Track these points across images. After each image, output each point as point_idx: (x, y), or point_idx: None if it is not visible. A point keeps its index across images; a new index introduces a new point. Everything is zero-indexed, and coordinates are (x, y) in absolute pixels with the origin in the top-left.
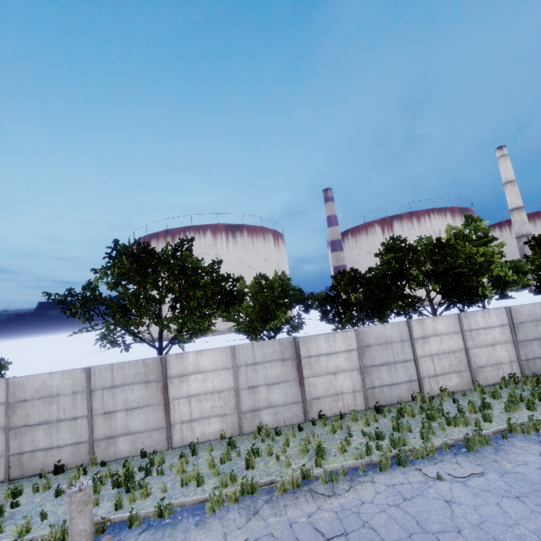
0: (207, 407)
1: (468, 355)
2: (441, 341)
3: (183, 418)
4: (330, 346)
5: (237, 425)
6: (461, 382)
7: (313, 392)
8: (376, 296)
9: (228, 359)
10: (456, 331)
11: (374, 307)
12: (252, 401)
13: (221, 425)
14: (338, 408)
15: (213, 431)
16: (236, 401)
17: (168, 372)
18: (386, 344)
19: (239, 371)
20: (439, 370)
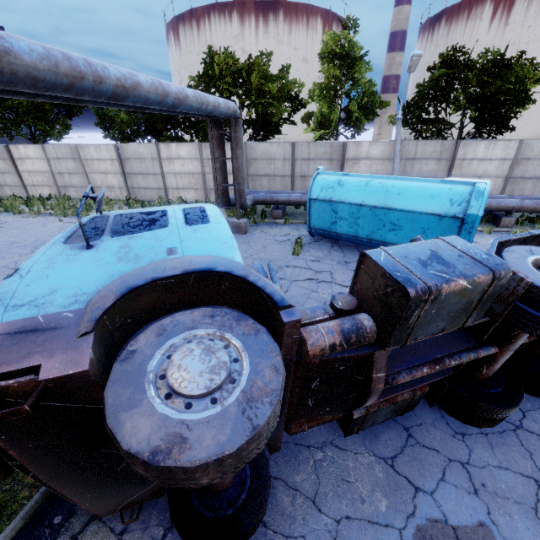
0: (40, 180)
1: (204, 178)
2: (183, 164)
3: (30, 183)
4: (99, 154)
5: (58, 193)
6: (196, 197)
7: (95, 183)
8: (187, 120)
9: (42, 153)
10: (197, 158)
11: (185, 130)
12: (62, 181)
13: (50, 191)
14: (112, 196)
15: (47, 193)
16: (54, 179)
17: (13, 155)
18: (141, 159)
19: (51, 162)
20: (181, 185)
